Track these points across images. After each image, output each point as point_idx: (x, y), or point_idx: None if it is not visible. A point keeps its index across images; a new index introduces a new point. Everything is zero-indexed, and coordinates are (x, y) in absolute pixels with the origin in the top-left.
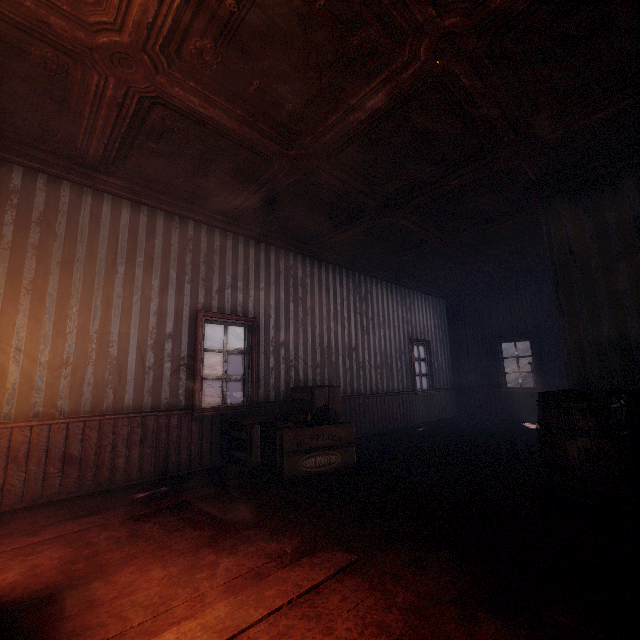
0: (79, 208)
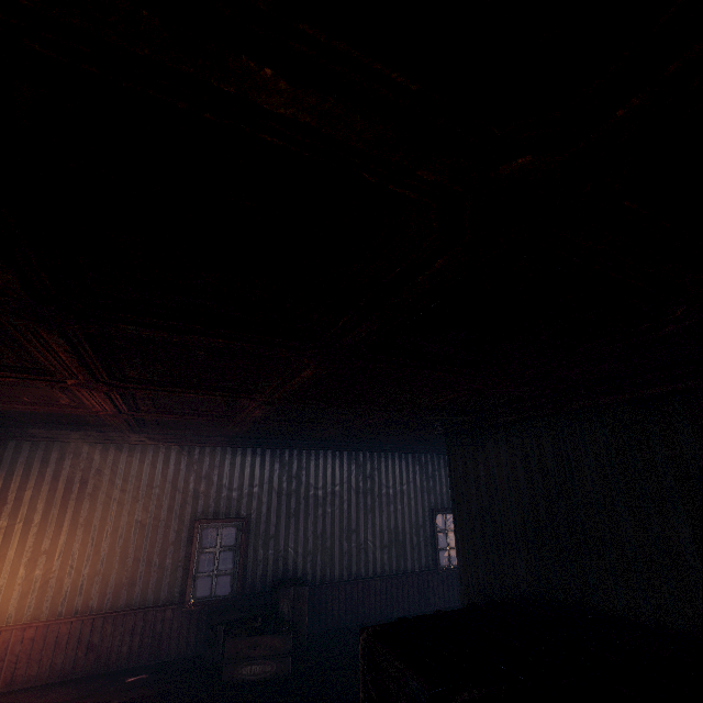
0: (119, 460)
